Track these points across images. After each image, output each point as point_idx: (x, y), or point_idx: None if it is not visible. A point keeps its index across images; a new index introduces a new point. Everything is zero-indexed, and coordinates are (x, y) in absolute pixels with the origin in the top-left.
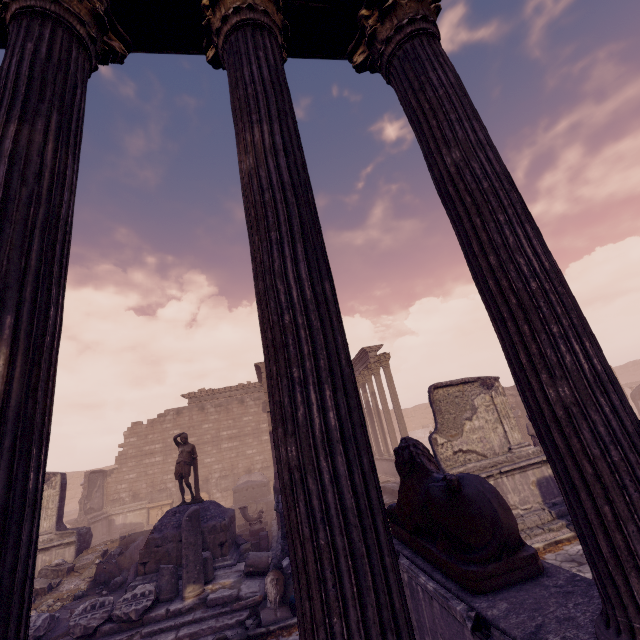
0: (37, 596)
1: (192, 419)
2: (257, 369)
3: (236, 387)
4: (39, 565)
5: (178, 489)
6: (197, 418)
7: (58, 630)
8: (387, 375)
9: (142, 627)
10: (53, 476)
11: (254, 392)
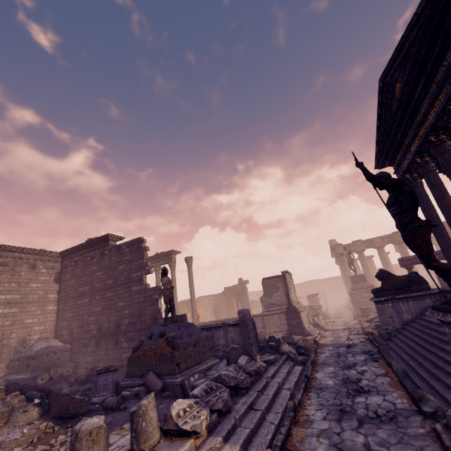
0: None
1: None
2: (98, 239)
3: (33, 250)
4: None
5: None
6: None
7: None
8: (191, 270)
9: (263, 376)
10: None
11: (48, 261)
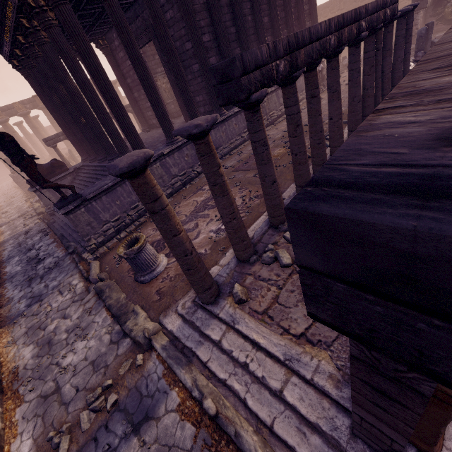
0: None
1: None
2: None
3: None
4: None
5: None
6: None
7: None
8: None
9: None
10: None
11: None
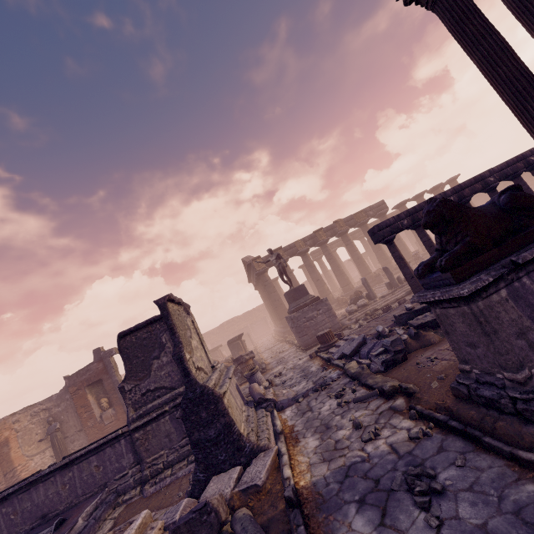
0: None
1: None
2: None
3: None
4: None
5: None
6: None
7: None
8: None
9: None
10: None
11: None
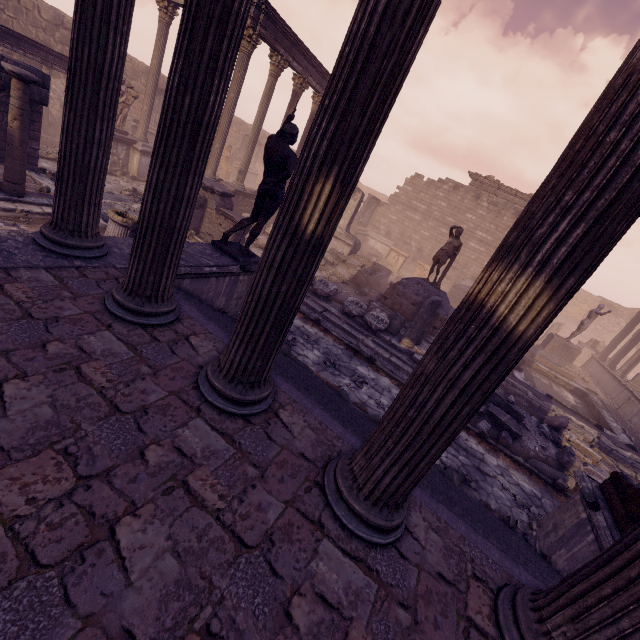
0: (326, 263)
1: (462, 201)
2: None
3: (525, 196)
4: (330, 244)
5: (416, 251)
6: (467, 203)
7: (334, 295)
8: None
9: (374, 336)
10: (357, 191)
11: None
